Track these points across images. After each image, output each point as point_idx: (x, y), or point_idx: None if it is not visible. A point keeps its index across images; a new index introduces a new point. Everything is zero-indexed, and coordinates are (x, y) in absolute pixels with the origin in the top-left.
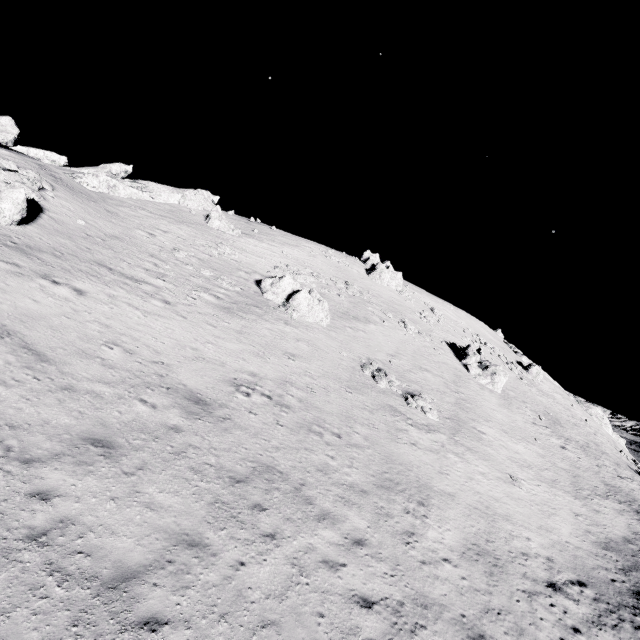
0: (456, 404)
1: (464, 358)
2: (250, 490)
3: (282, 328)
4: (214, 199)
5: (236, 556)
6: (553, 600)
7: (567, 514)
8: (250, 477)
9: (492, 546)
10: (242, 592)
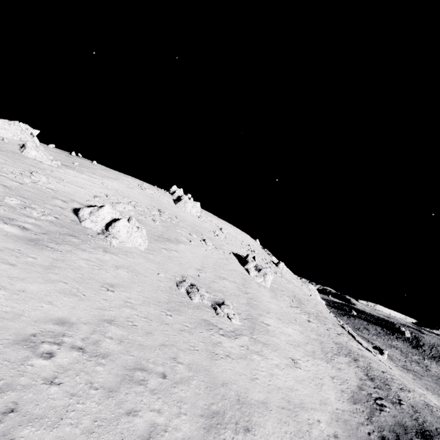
0: (248, 304)
1: (246, 264)
2: None
3: (101, 256)
4: (33, 132)
5: None
6: None
7: (328, 380)
8: None
9: None
10: None
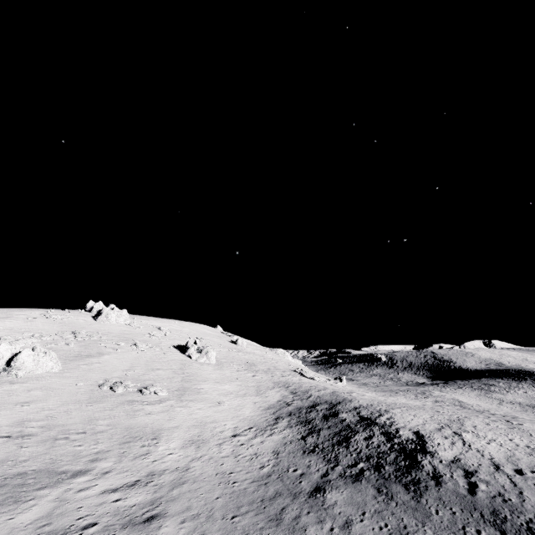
0: (182, 380)
1: (187, 351)
2: (6, 489)
3: (8, 388)
4: None
5: (4, 519)
6: (233, 440)
7: (250, 405)
8: (3, 483)
9: (202, 437)
10: (15, 527)
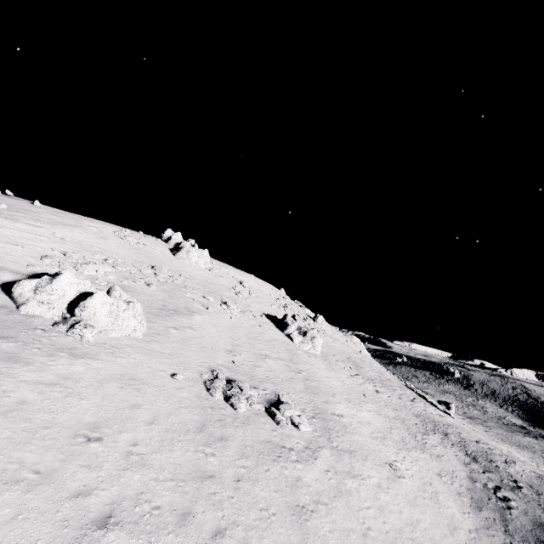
0: (307, 389)
1: (286, 328)
2: None
3: (65, 369)
4: None
5: None
6: None
7: (438, 482)
8: None
9: None
10: None
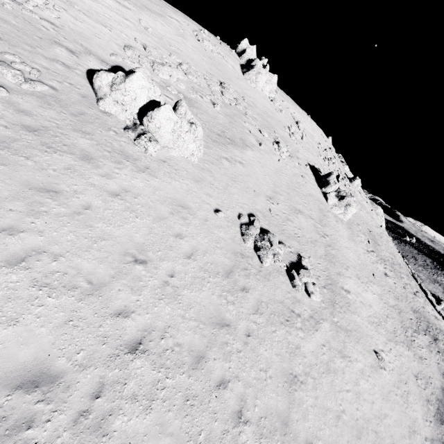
0: (326, 256)
1: (325, 186)
2: None
3: (127, 180)
4: None
5: None
6: None
7: (413, 384)
8: None
9: None
10: None
